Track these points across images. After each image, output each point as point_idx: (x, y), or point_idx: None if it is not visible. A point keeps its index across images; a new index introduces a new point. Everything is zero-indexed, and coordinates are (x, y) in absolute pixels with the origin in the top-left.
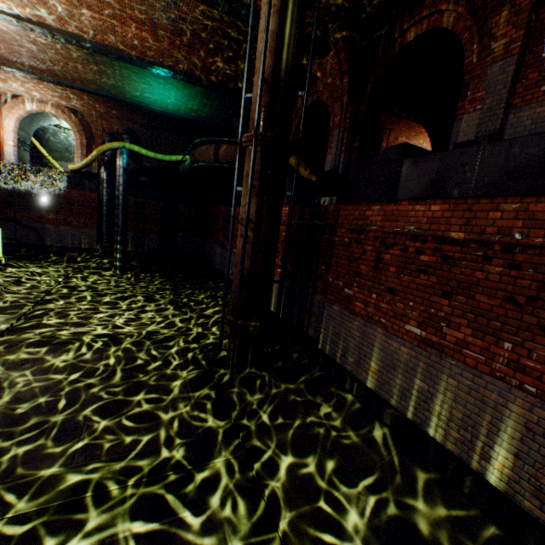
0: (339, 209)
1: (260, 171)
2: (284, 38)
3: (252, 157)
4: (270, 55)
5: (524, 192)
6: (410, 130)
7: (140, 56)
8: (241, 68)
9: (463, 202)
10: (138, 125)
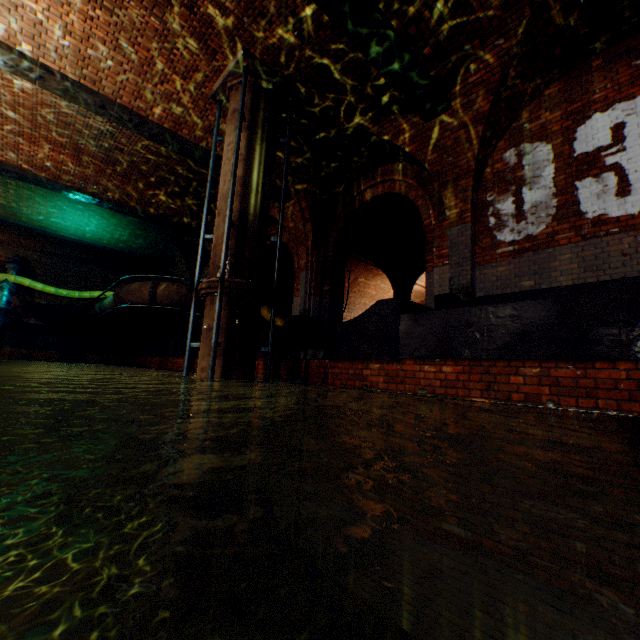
0: (326, 364)
1: (227, 324)
2: (253, 185)
3: (217, 307)
4: (237, 199)
5: (542, 356)
6: (368, 272)
7: (52, 178)
8: (190, 203)
9: (478, 363)
10: (34, 252)
